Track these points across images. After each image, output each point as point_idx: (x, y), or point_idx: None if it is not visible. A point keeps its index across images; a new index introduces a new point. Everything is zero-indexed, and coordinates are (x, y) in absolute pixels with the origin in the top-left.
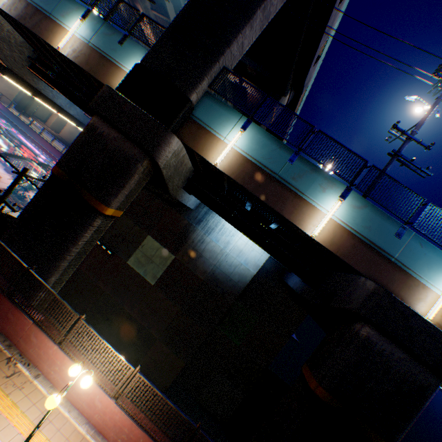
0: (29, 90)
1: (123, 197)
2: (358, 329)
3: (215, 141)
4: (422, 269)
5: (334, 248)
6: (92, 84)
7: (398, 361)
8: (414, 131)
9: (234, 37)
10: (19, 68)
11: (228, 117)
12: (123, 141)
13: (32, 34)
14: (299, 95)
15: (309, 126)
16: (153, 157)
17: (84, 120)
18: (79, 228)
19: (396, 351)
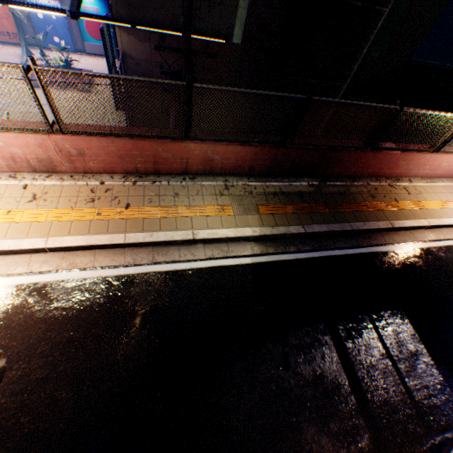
0: None
1: None
2: None
3: None
4: None
5: None
6: None
7: None
8: None
9: None
10: None
11: None
12: None
13: None
14: None
15: None
16: None
17: None
18: (384, 6)
19: None
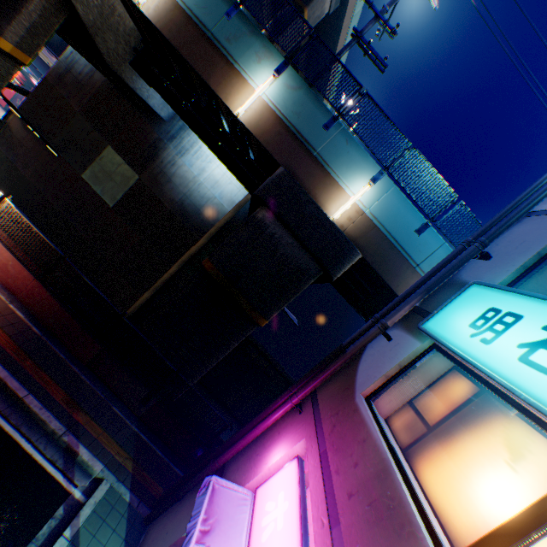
0: None
1: (23, 30)
2: (257, 213)
3: None
4: (341, 169)
5: (259, 133)
6: None
7: (286, 246)
8: (385, 8)
9: None
10: None
11: None
12: None
13: None
14: (347, 1)
15: None
16: None
17: None
18: None
19: (286, 237)
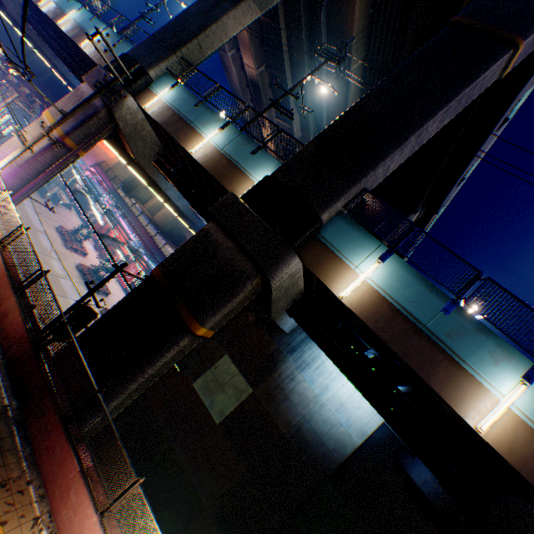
0: (146, 180)
1: (221, 315)
2: None
3: (342, 268)
4: None
5: (515, 459)
6: (211, 184)
7: None
8: None
9: (381, 160)
10: (146, 161)
11: (362, 242)
12: (237, 253)
13: (169, 136)
14: (431, 214)
15: (473, 270)
16: (267, 276)
17: (187, 212)
18: (163, 345)
19: None
